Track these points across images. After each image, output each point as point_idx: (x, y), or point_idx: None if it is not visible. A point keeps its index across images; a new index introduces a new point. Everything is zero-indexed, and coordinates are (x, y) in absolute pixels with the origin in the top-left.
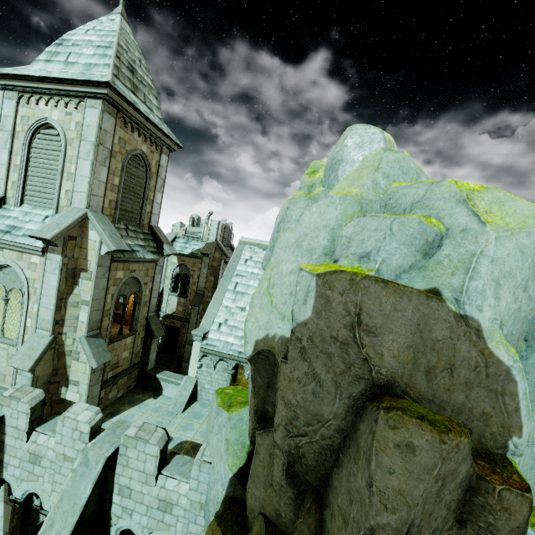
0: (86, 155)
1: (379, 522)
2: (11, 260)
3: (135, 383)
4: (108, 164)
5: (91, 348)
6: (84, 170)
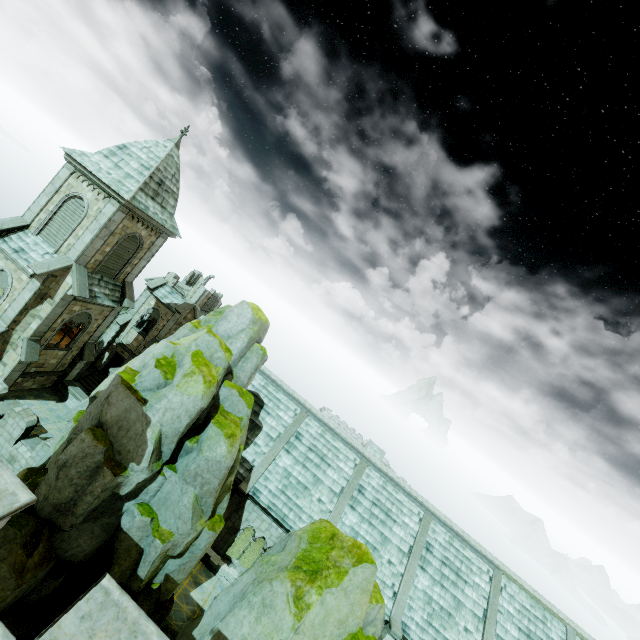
0: (93, 230)
1: (60, 457)
2: (9, 269)
3: (50, 384)
4: (106, 239)
5: (28, 347)
6: (87, 238)
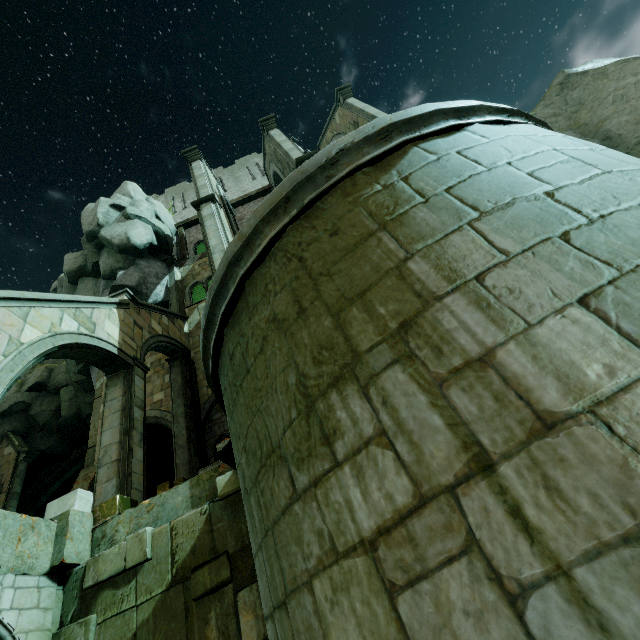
0: None
1: None
2: None
3: None
4: None
5: None
6: None
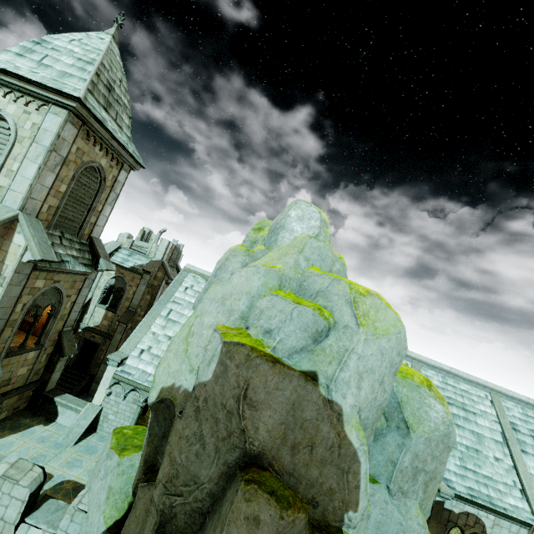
0: (35, 158)
1: None
2: None
3: (25, 404)
4: (58, 170)
5: None
6: (28, 172)
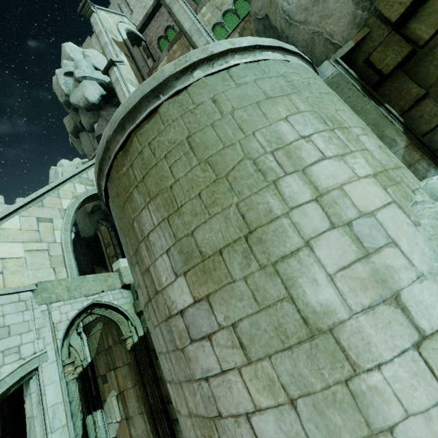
0: None
1: None
2: None
3: None
4: None
5: None
6: None
